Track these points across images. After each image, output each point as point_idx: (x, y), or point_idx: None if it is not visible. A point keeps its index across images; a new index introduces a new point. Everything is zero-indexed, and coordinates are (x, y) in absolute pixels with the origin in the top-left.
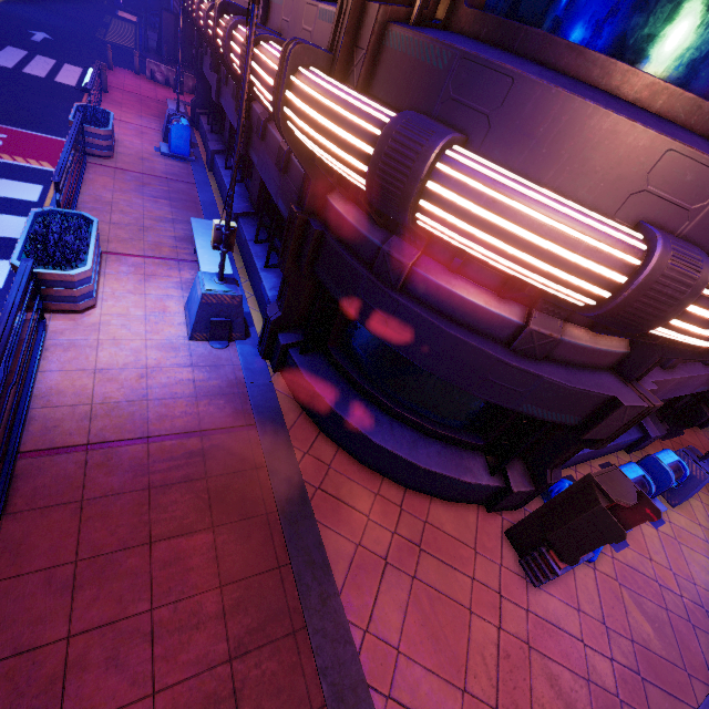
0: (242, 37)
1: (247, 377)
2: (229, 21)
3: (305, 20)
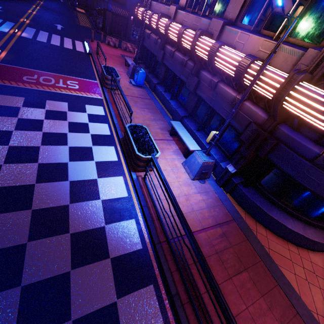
0: (231, 54)
1: (219, 196)
2: (217, 44)
3: (262, 47)
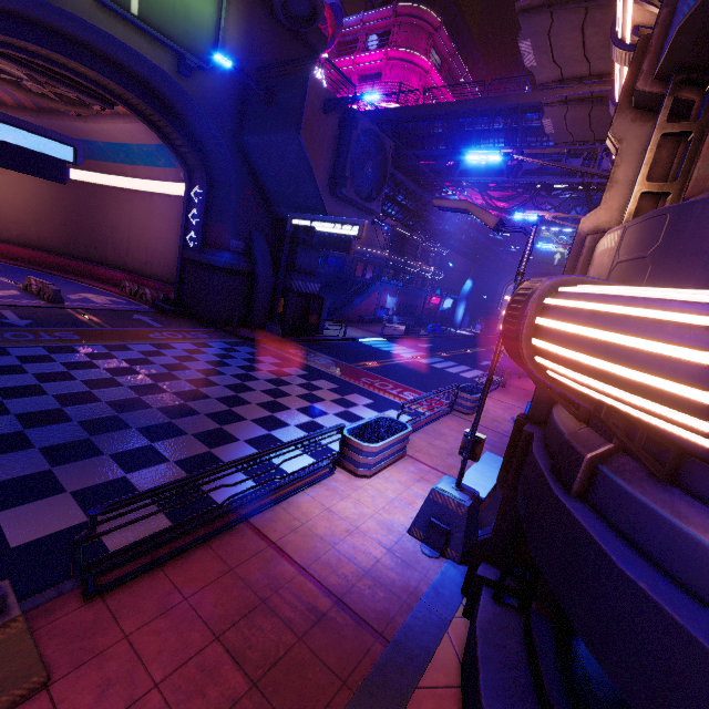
0: None
1: (427, 594)
2: None
3: None
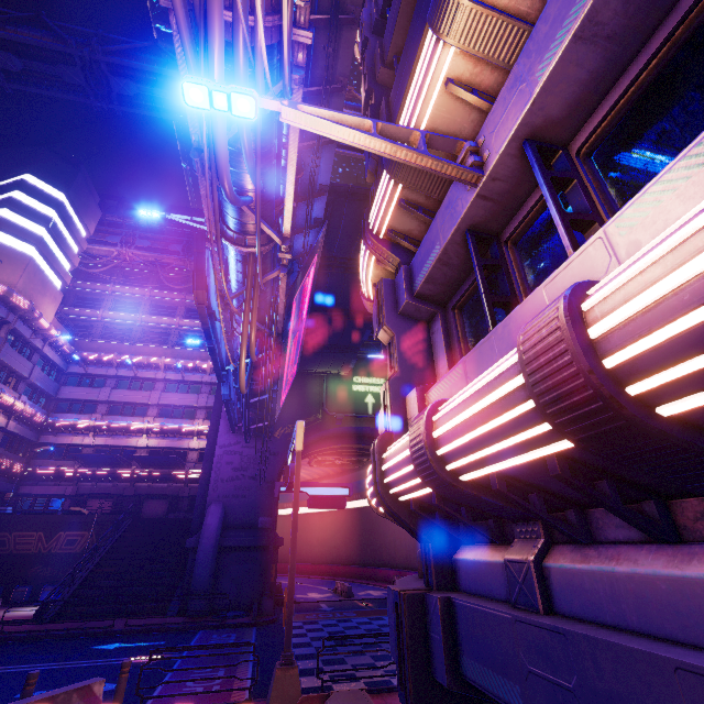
0: None
1: None
2: None
3: None
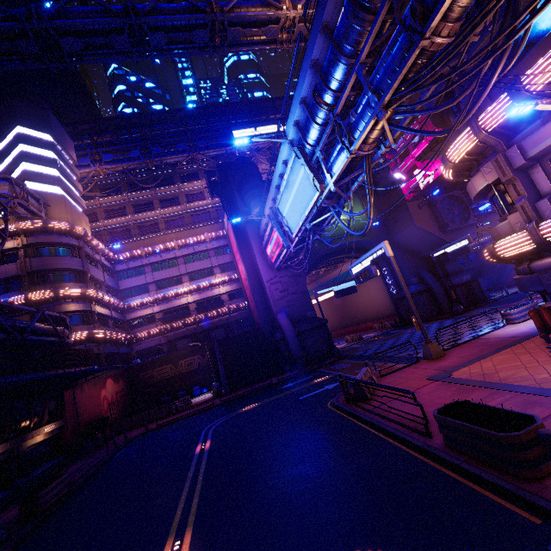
0: None
1: None
2: None
3: None
